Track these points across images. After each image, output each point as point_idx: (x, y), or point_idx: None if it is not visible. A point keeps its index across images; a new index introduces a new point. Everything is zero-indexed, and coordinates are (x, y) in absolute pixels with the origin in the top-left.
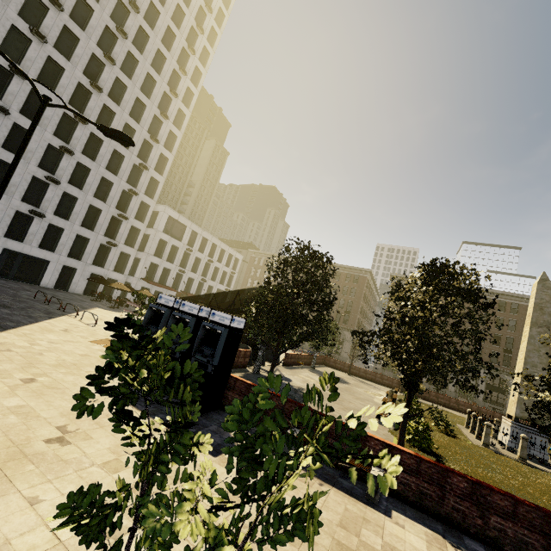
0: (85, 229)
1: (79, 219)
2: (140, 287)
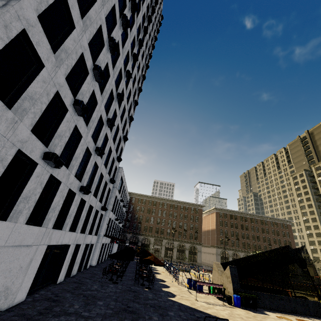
0: (93, 197)
1: (94, 187)
2: (101, 244)
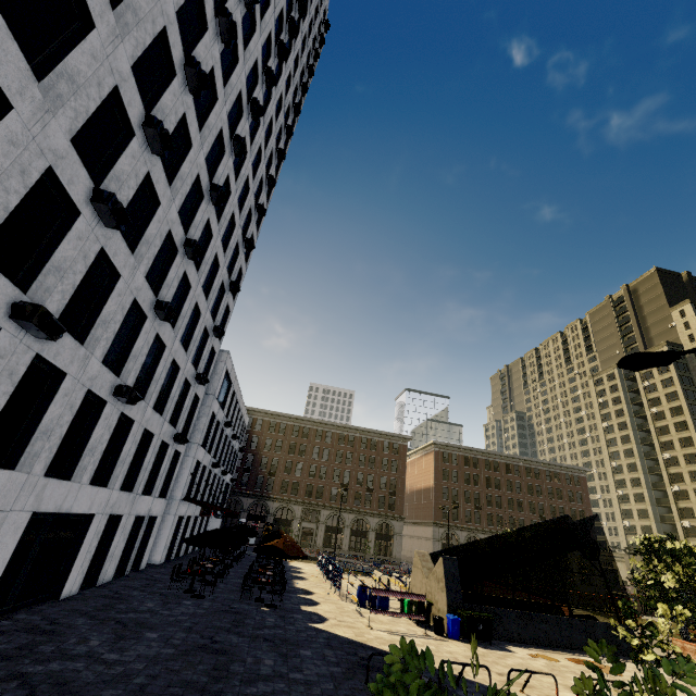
0: (155, 413)
1: (155, 391)
2: (177, 519)
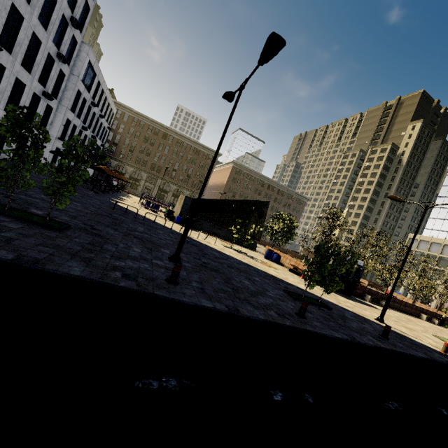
0: (23, 69)
1: (20, 52)
2: (55, 148)
